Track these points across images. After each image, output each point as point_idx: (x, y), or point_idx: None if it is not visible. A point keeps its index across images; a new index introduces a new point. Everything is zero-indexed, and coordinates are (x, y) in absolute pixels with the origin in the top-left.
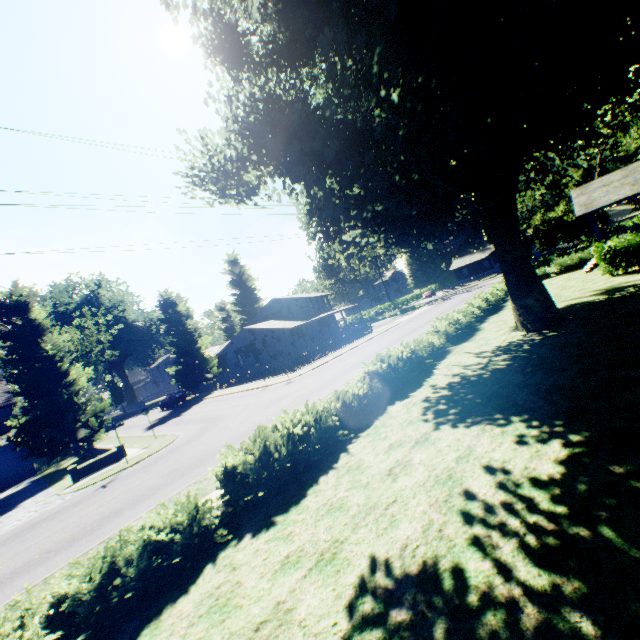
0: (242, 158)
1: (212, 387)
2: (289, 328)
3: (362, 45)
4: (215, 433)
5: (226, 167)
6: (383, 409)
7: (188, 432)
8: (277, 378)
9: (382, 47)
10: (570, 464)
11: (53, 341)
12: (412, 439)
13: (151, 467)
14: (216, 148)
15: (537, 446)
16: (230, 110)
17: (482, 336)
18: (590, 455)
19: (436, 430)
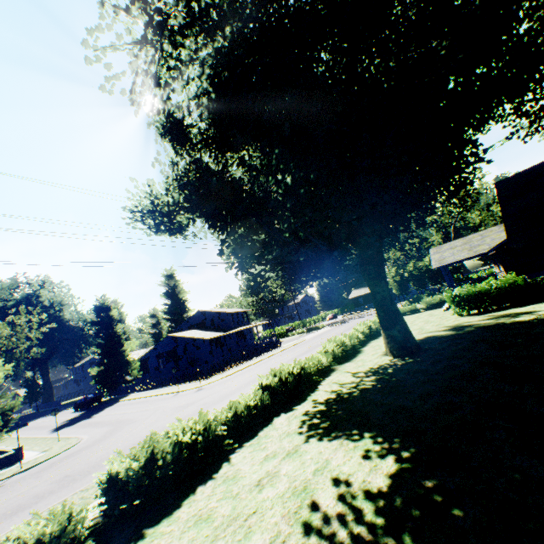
0: (177, 204)
1: (129, 389)
2: (209, 338)
3: (264, 148)
4: (118, 437)
5: (163, 209)
6: (270, 420)
7: (93, 435)
8: (190, 384)
9: (279, 150)
10: (396, 478)
11: None
12: (285, 450)
13: (44, 472)
14: (156, 196)
15: (377, 460)
16: (172, 170)
17: (361, 358)
18: (411, 470)
19: (306, 442)
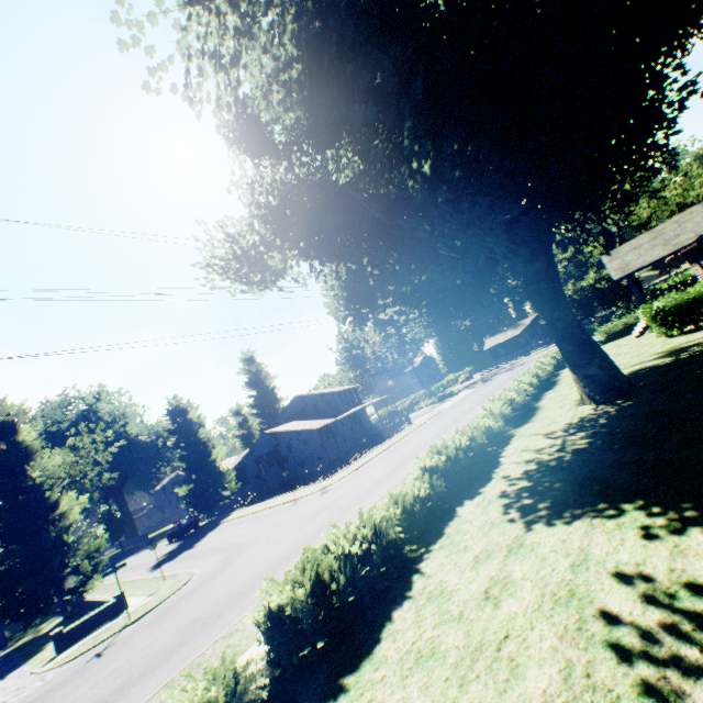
0: (266, 243)
1: (230, 507)
2: (317, 427)
3: (392, 120)
4: (241, 565)
5: (249, 252)
6: (452, 512)
7: (206, 567)
8: (309, 488)
9: (411, 122)
10: None
11: (42, 466)
12: (502, 546)
13: (161, 620)
14: (240, 233)
15: (673, 539)
16: (252, 197)
17: (544, 414)
18: None
19: (529, 531)
